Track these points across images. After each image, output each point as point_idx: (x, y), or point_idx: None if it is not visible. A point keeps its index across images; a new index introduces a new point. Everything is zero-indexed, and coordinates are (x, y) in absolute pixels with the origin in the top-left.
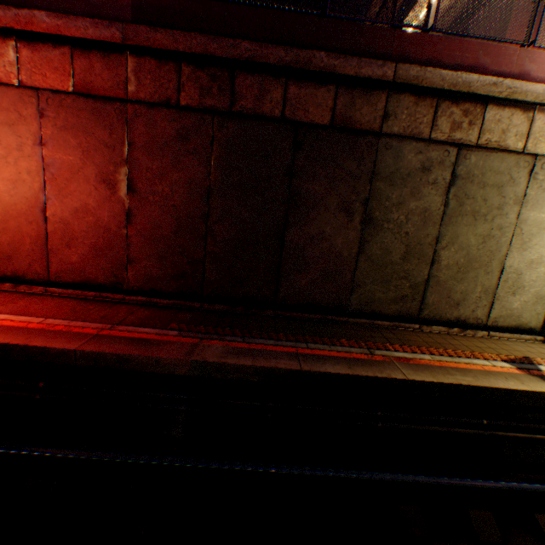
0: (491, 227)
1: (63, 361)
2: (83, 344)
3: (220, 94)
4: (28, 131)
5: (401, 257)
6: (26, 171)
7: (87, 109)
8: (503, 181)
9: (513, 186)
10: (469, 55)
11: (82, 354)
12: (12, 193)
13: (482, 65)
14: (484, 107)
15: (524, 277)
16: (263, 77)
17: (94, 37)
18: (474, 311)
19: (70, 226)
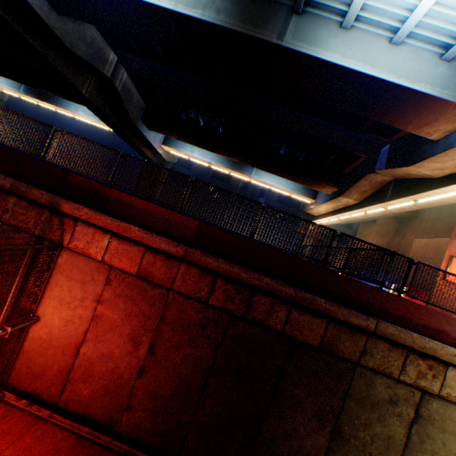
0: None
1: None
2: None
3: (239, 302)
4: (93, 289)
5: None
6: (79, 315)
7: (140, 286)
8: None
9: None
10: (434, 320)
11: None
12: (61, 328)
13: (444, 329)
14: (446, 365)
15: None
16: (274, 299)
17: (164, 248)
18: None
19: (93, 364)
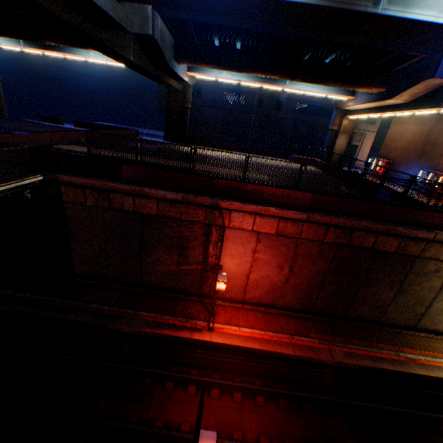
0: None
1: (287, 356)
2: (292, 350)
3: (343, 237)
4: (249, 246)
5: (412, 304)
6: (244, 260)
7: (278, 240)
8: None
9: None
10: None
11: (294, 355)
12: (235, 268)
13: None
14: None
15: None
16: (366, 232)
17: (293, 217)
18: (442, 327)
19: (257, 282)
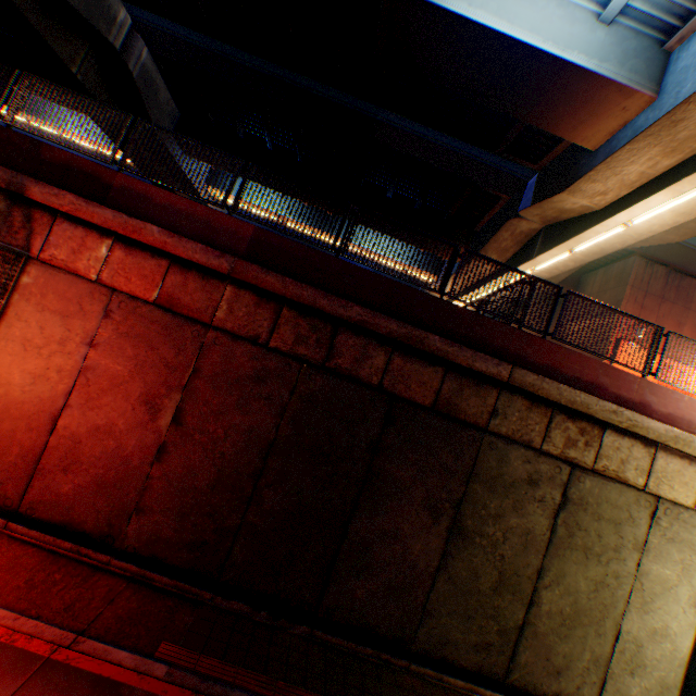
0: (606, 571)
1: None
2: (21, 687)
3: (316, 344)
4: (82, 326)
5: (492, 586)
6: (58, 367)
7: (162, 321)
8: (621, 517)
9: (633, 525)
10: (588, 371)
11: None
12: (26, 388)
13: (601, 383)
14: (603, 429)
15: (645, 650)
16: (369, 339)
17: (199, 261)
18: (580, 687)
19: (80, 445)
